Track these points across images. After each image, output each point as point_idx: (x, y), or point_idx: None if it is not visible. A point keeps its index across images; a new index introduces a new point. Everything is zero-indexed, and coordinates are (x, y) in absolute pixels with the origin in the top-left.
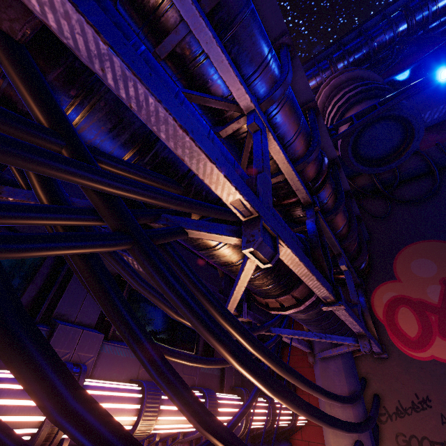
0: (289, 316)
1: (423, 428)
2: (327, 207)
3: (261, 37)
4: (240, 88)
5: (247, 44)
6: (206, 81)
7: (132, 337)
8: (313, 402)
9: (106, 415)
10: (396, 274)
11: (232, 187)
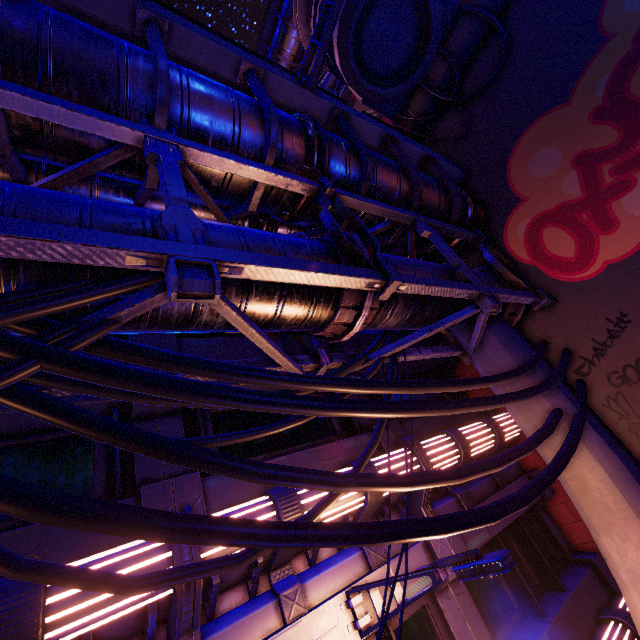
0: (392, 331)
1: (632, 351)
2: (354, 178)
3: (93, 44)
4: (107, 125)
5: (80, 68)
6: (78, 142)
7: (122, 440)
8: None
9: (99, 502)
10: (519, 194)
11: (105, 250)
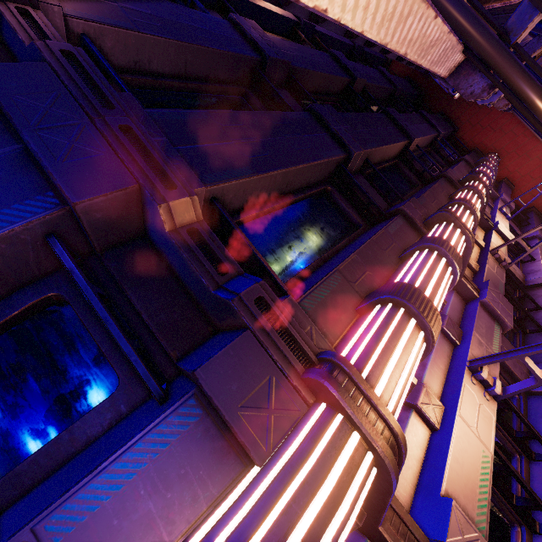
0: None
1: None
2: None
3: None
4: None
5: None
6: None
7: None
8: (498, 145)
9: None
10: None
11: None
